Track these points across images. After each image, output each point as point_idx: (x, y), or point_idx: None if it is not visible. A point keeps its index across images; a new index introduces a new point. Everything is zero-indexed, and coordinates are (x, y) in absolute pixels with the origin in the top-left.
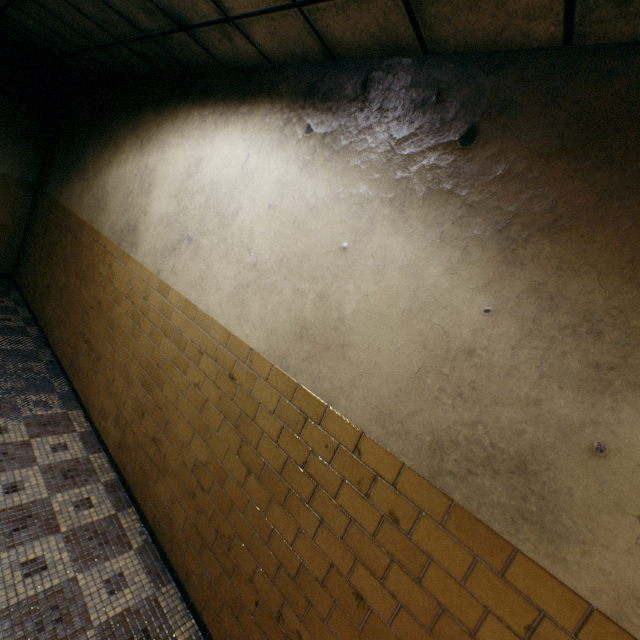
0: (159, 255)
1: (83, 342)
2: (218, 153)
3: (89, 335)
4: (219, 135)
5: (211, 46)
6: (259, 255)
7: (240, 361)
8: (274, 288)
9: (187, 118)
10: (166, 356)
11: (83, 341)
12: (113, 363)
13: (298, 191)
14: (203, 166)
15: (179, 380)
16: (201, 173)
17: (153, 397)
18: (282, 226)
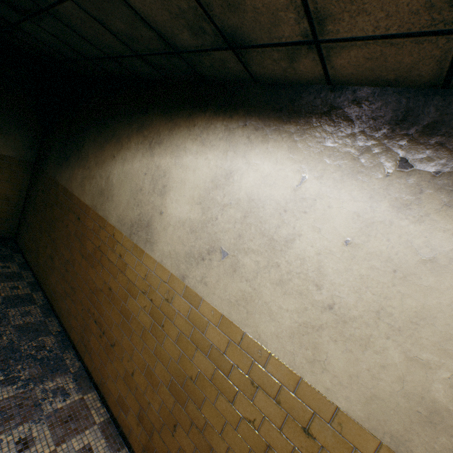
0: (182, 259)
1: (92, 322)
2: (255, 169)
3: (99, 317)
4: (255, 150)
5: (257, 64)
6: (336, 296)
7: (319, 417)
8: (369, 344)
9: (207, 127)
10: (201, 372)
11: (92, 321)
12: (130, 355)
13: (396, 234)
14: (235, 179)
15: (223, 406)
16: (233, 186)
17: (187, 411)
18: (372, 271)
